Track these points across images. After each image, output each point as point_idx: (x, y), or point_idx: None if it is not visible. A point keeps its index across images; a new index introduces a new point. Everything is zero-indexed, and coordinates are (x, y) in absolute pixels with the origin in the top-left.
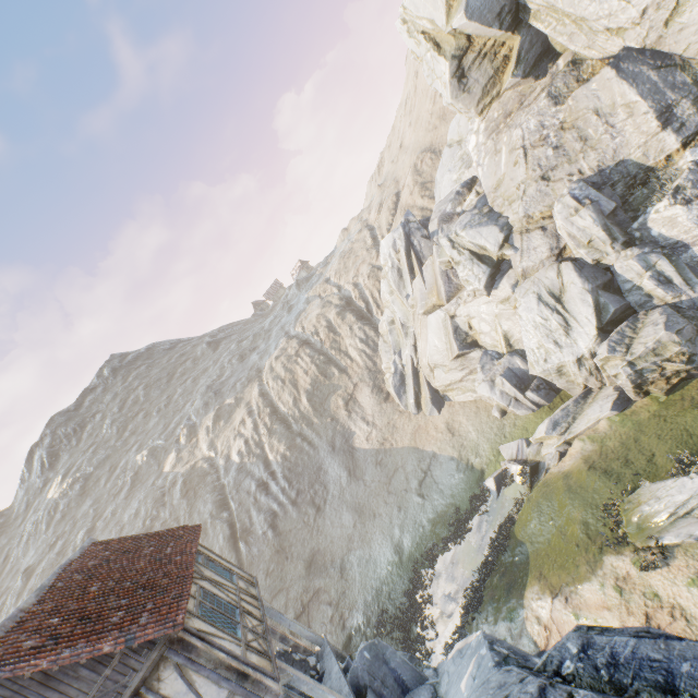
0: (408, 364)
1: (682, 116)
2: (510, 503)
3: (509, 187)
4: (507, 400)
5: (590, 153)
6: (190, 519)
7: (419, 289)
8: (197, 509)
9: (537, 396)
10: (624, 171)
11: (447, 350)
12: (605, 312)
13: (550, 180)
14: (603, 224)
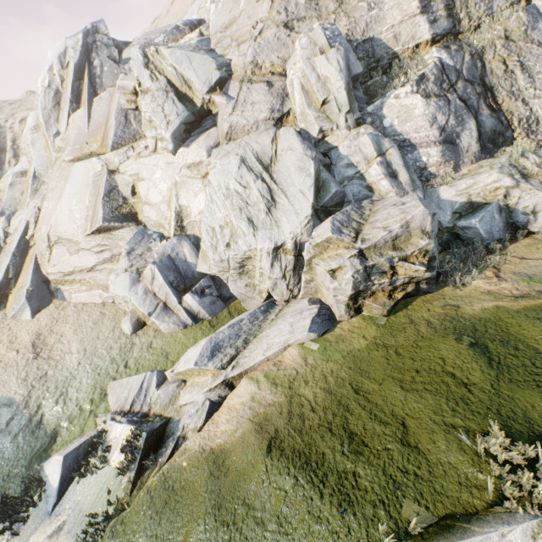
0: (16, 233)
1: (436, 12)
2: (77, 526)
3: (244, 25)
4: (152, 305)
5: (343, 18)
6: None
7: (78, 126)
8: None
9: (198, 303)
10: (370, 51)
11: (87, 219)
12: (325, 191)
13: (294, 30)
14: (347, 82)
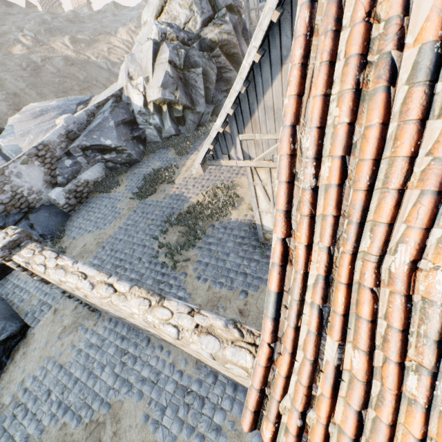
0: None
1: None
2: None
3: None
4: None
5: None
6: (89, 75)
7: None
8: (94, 73)
9: None
10: None
11: None
12: None
13: None
14: None
